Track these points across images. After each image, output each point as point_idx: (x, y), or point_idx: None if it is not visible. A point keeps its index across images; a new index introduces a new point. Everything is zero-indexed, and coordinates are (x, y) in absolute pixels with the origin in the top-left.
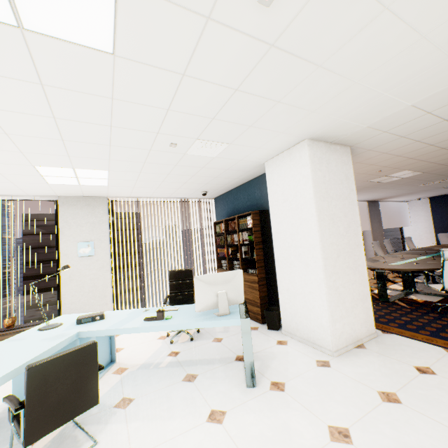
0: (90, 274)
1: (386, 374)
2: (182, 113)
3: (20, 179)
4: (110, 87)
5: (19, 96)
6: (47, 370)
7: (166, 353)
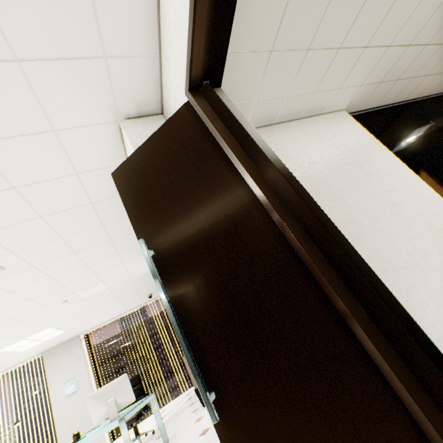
0: (78, 408)
1: None
2: (41, 295)
3: (0, 359)
4: None
5: None
6: None
7: None
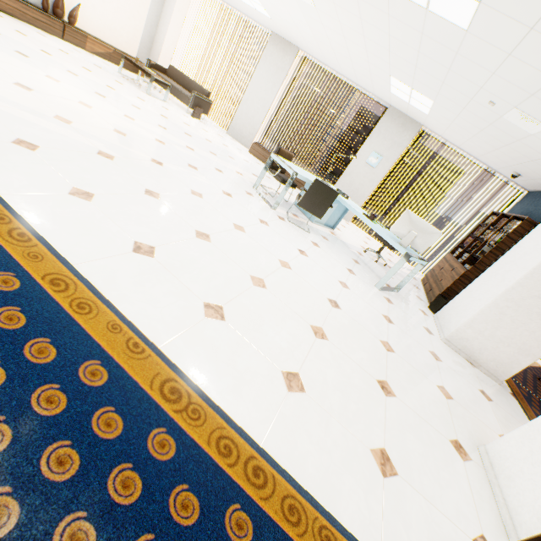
0: (362, 179)
1: (455, 365)
2: (504, 80)
3: (377, 81)
4: (458, 47)
5: (408, 36)
6: (319, 186)
7: (357, 250)
